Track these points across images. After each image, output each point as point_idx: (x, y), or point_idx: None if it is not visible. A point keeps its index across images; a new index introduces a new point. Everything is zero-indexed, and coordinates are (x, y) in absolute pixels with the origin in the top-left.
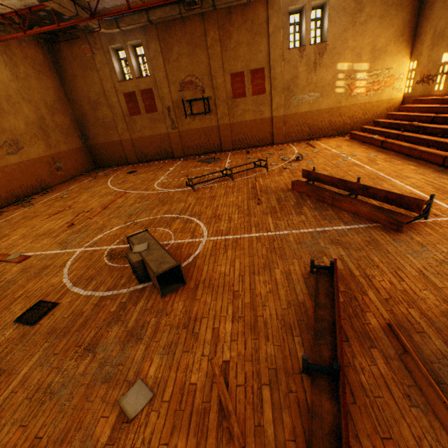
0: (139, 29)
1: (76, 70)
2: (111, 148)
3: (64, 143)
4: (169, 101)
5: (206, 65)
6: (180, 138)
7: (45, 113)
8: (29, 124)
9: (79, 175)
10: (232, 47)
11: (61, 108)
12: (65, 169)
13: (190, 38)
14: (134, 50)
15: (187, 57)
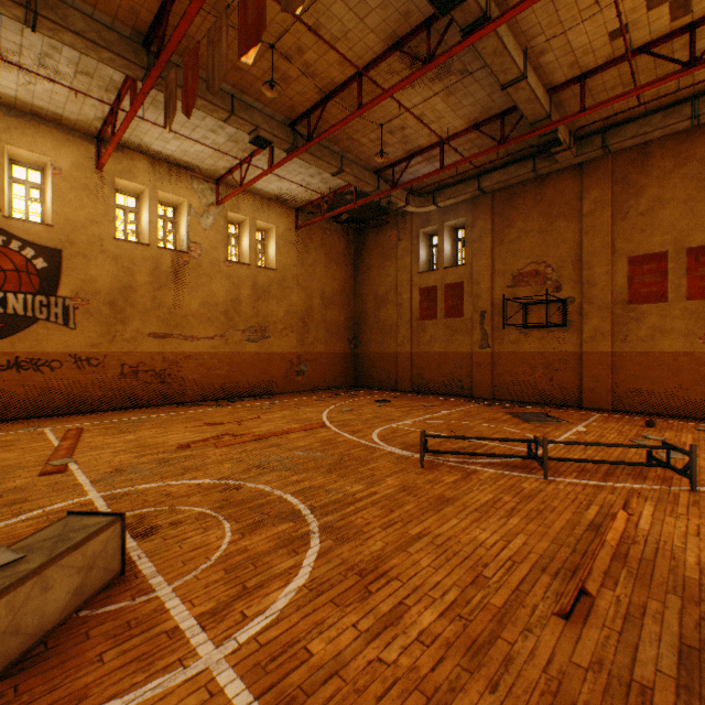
0: (466, 205)
1: (374, 260)
2: (381, 361)
3: (323, 343)
4: (486, 302)
5: (573, 244)
6: (492, 365)
7: (316, 304)
8: (290, 313)
9: (324, 388)
10: (641, 209)
11: (340, 301)
12: (308, 375)
13: (547, 205)
14: (453, 232)
15: (535, 234)
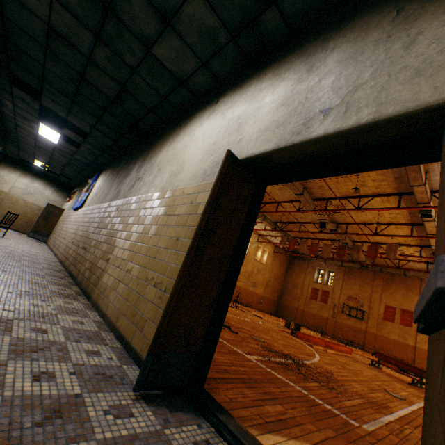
0: (335, 266)
1: (295, 269)
2: (289, 308)
3: (269, 294)
4: (336, 301)
5: (369, 293)
6: (334, 325)
7: (271, 279)
8: (264, 280)
9: (265, 311)
10: (390, 291)
11: (278, 280)
12: (262, 305)
13: (362, 278)
14: (328, 272)
15: (357, 285)
